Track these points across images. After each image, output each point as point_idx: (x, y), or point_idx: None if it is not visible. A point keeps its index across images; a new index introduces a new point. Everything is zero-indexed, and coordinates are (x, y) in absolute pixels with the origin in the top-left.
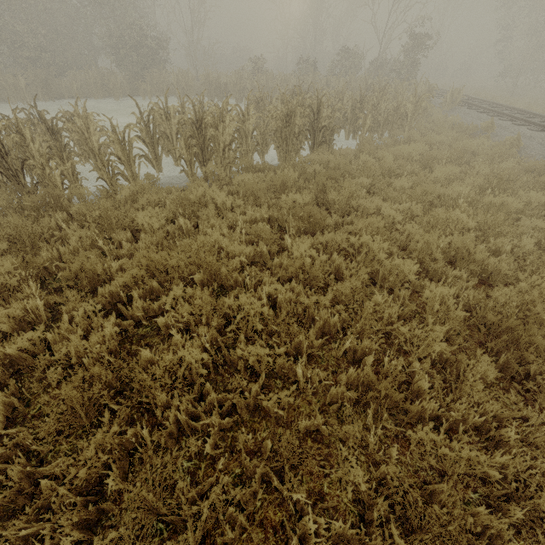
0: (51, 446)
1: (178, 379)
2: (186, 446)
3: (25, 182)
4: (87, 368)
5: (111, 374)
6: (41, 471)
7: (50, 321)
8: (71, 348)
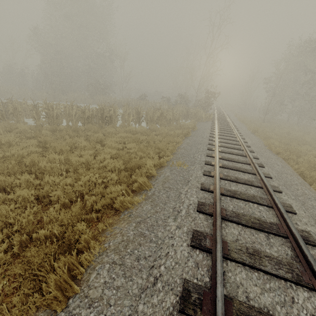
0: None
1: None
2: None
3: None
4: None
5: None
6: None
7: None
8: None
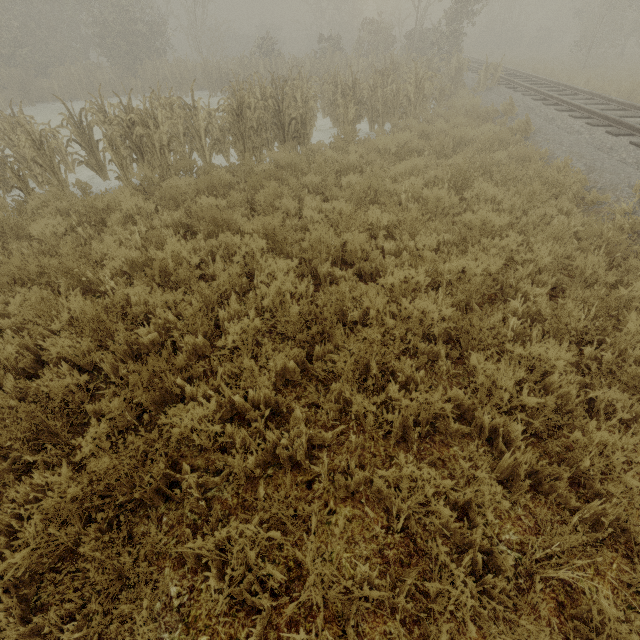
0: None
1: None
2: None
3: None
4: None
5: None
6: None
7: None
8: None
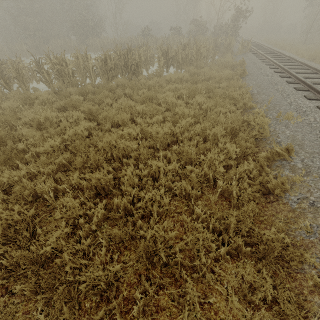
0: None
1: None
2: None
3: None
4: None
5: None
6: None
7: None
8: None
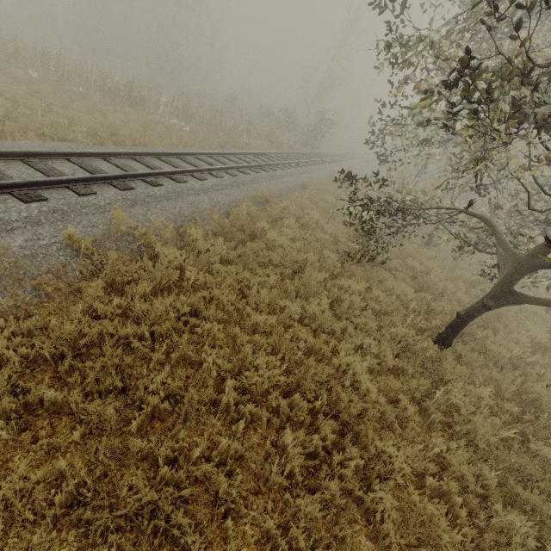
0: None
1: None
2: None
3: None
4: None
5: None
6: None
7: None
8: None
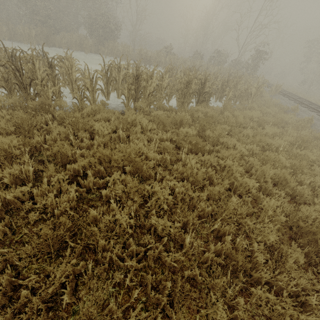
0: (26, 264)
1: (116, 234)
2: (112, 277)
3: (30, 92)
4: (55, 215)
5: (71, 222)
6: (19, 281)
7: (34, 180)
8: (49, 202)
